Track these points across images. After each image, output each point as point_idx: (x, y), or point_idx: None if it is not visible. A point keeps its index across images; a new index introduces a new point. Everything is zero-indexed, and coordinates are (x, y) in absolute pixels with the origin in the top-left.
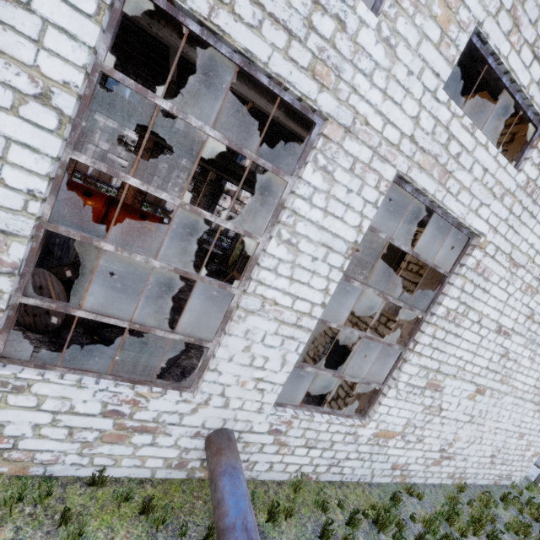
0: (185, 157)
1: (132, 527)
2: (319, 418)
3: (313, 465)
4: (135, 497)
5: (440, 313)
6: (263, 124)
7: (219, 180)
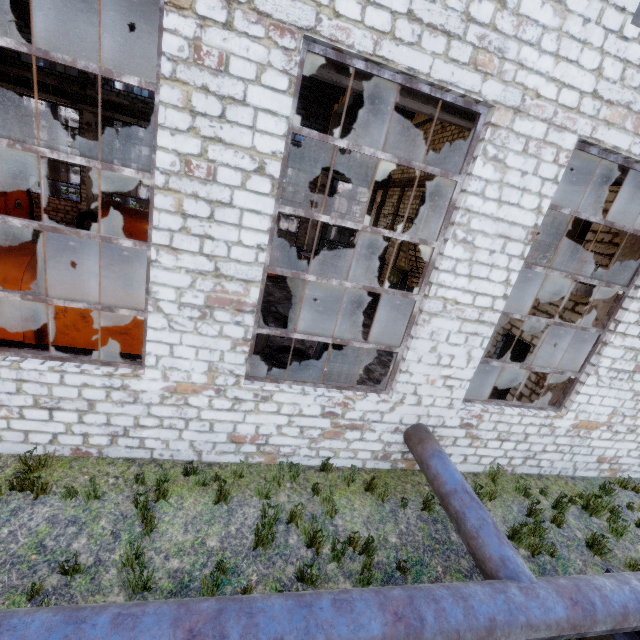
0: (290, 166)
1: (363, 499)
2: (510, 410)
3: (507, 457)
4: (356, 480)
5: None
6: (373, 100)
7: (330, 182)
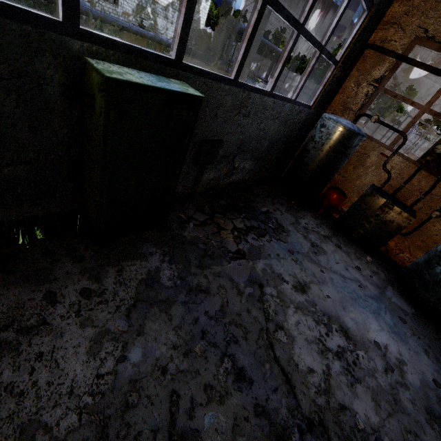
0: None
1: None
2: None
3: None
4: None
5: None
6: None
7: None
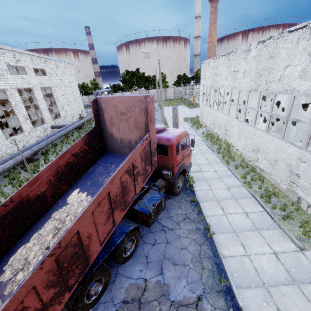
0: None
1: None
2: (57, 119)
3: None
4: None
5: (56, 98)
6: None
7: None
